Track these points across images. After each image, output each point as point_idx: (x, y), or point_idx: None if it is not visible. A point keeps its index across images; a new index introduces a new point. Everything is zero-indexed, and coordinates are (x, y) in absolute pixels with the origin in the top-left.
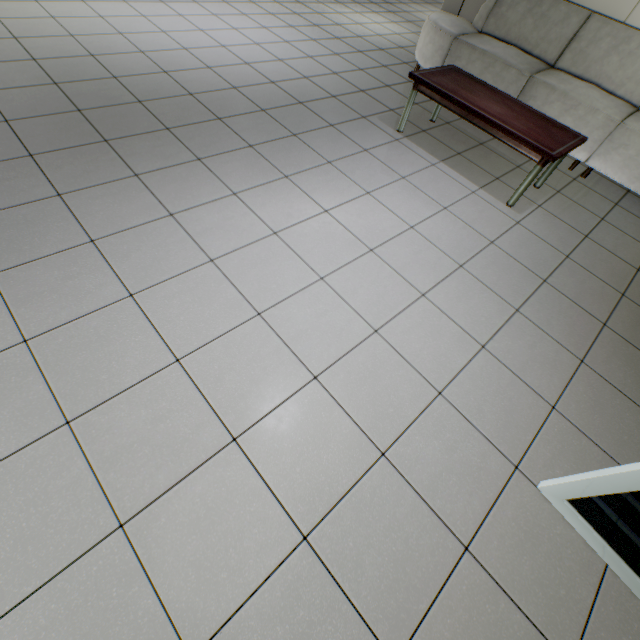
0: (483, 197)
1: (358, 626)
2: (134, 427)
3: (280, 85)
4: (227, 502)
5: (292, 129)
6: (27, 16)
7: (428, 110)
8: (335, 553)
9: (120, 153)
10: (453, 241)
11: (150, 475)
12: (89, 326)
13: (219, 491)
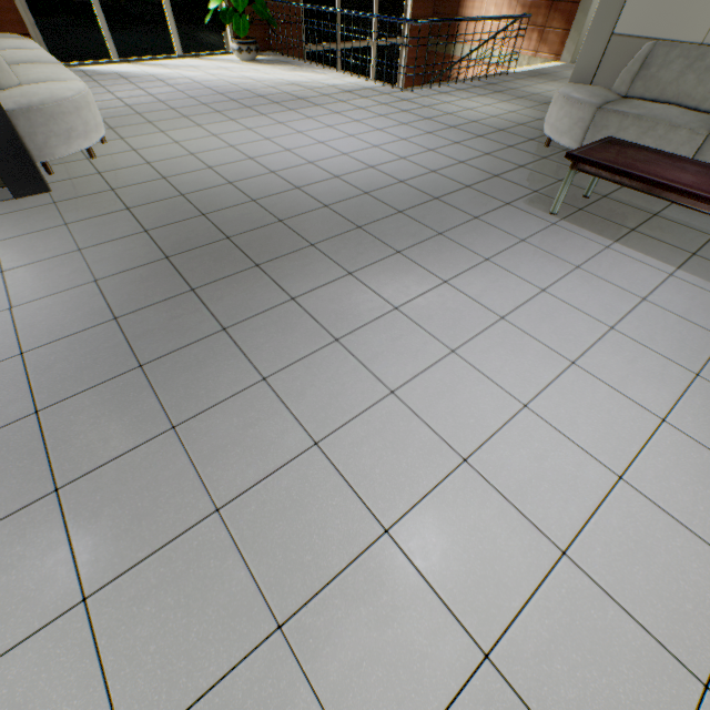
0: (686, 279)
1: None
2: (356, 634)
3: (410, 183)
4: None
5: (435, 227)
6: (171, 157)
7: (576, 185)
8: None
9: (272, 276)
10: (672, 341)
11: None
12: (279, 487)
13: None
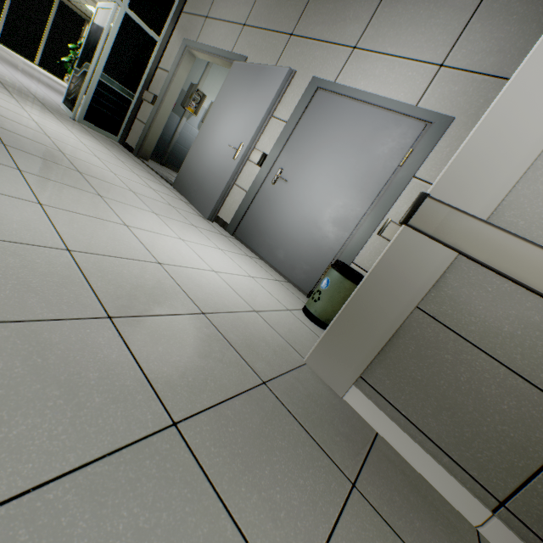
0: None
1: None
2: None
3: None
4: None
5: None
6: None
7: None
8: None
9: None
10: None
11: None
12: None
13: None
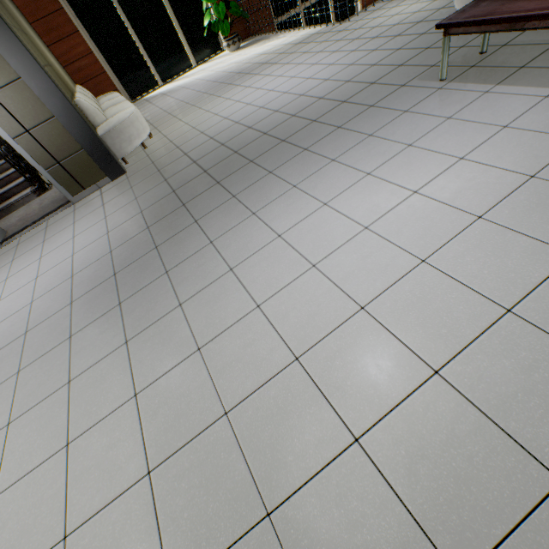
0: None
1: (413, 530)
2: (233, 351)
3: (326, 97)
4: (292, 404)
5: (337, 124)
6: (183, 134)
7: (476, 45)
8: (386, 457)
9: (225, 187)
10: (518, 155)
11: (242, 382)
12: (209, 292)
13: (286, 396)
